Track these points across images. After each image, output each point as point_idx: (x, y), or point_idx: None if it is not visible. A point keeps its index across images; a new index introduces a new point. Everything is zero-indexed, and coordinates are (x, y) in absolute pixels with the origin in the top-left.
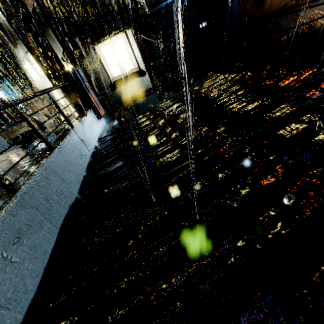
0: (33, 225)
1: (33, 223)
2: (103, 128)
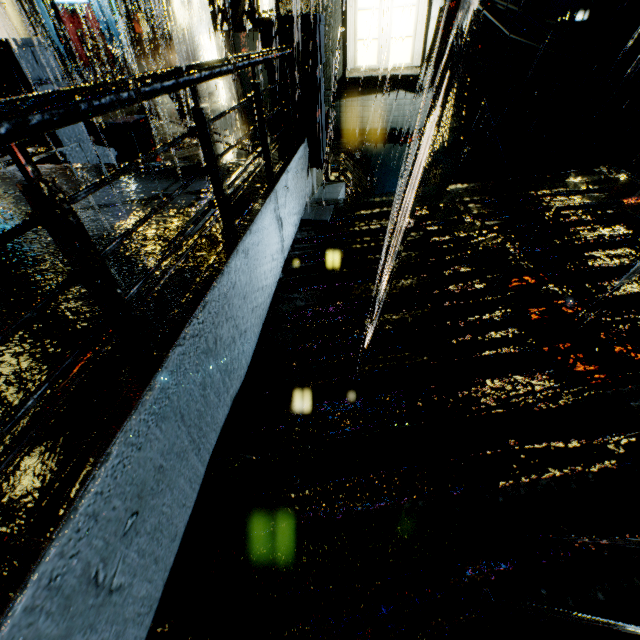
0: (168, 467)
1: (168, 461)
2: (311, 192)
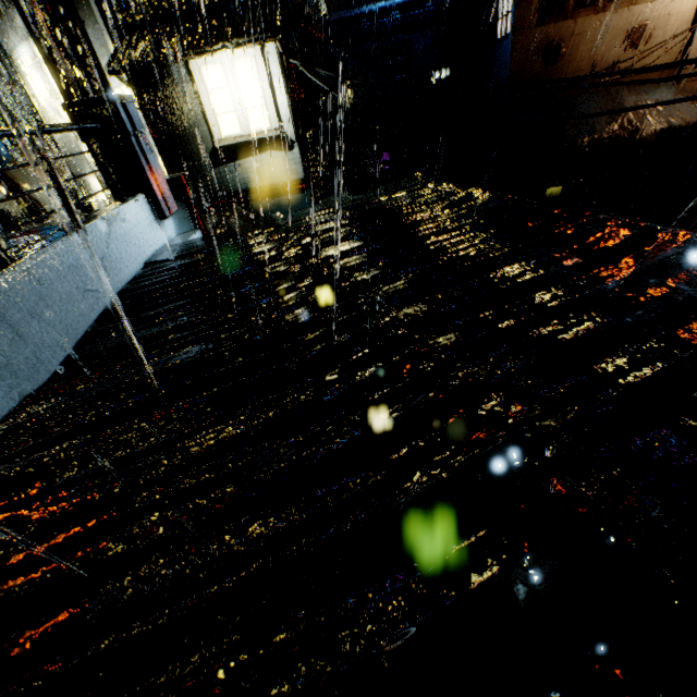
0: None
1: None
2: (166, 242)
